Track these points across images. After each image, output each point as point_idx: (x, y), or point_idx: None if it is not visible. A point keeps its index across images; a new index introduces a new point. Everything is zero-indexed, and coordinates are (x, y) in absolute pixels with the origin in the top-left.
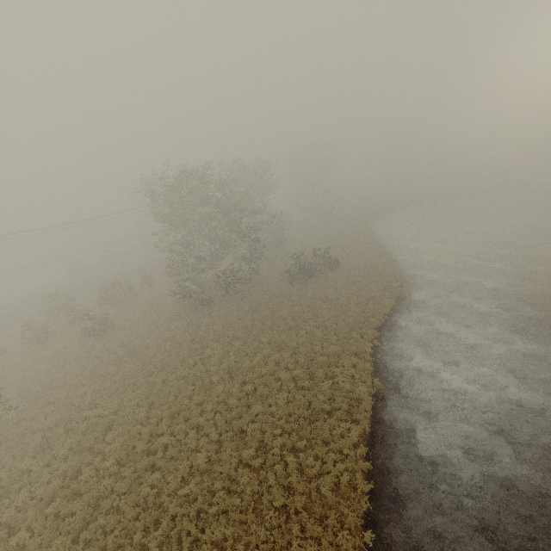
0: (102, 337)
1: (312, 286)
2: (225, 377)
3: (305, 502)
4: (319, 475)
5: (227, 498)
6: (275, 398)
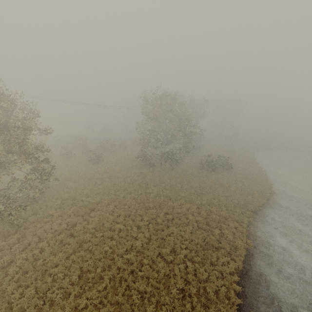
0: (96, 165)
1: (214, 175)
2: (157, 206)
3: (195, 293)
4: (206, 281)
5: (151, 270)
6: (183, 227)
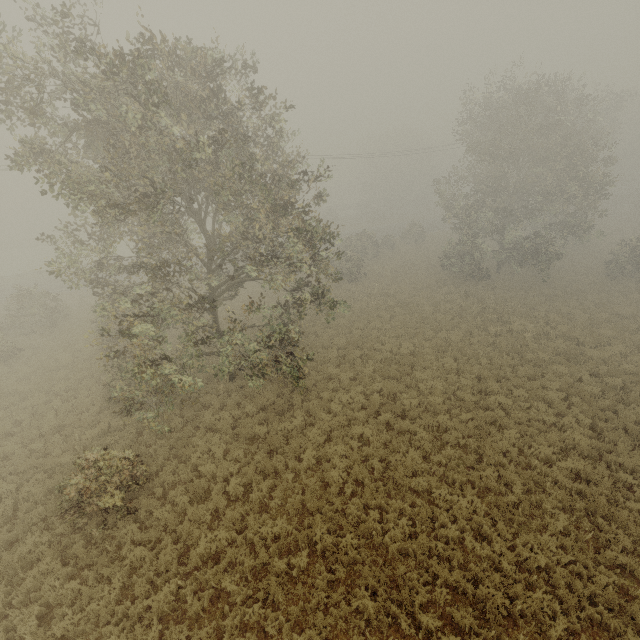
0: (358, 284)
1: None
2: (559, 360)
3: None
4: None
5: None
6: None
